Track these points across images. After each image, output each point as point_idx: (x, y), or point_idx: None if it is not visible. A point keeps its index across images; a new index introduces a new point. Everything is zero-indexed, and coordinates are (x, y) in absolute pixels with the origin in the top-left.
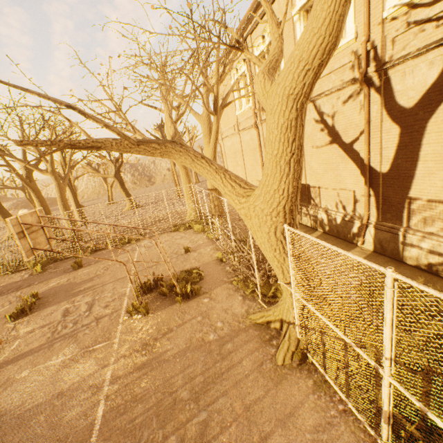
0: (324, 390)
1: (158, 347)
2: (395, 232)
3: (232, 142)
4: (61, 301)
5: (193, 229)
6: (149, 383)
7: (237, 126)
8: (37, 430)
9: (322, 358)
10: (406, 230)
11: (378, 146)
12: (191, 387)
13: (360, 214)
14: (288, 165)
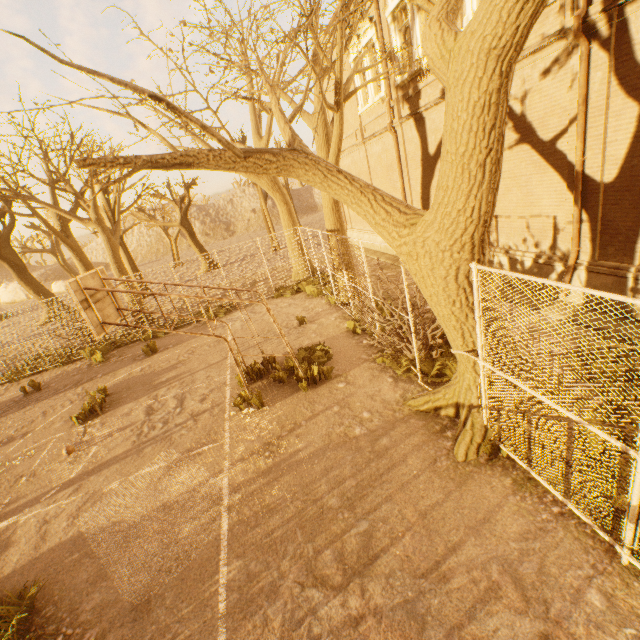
0: (530, 490)
1: (286, 447)
2: (621, 275)
3: (352, 159)
4: (139, 396)
5: (304, 293)
6: (283, 491)
7: (361, 132)
8: (148, 549)
9: (526, 448)
10: (639, 270)
11: (601, 140)
12: (340, 493)
13: (564, 251)
14: (481, 169)
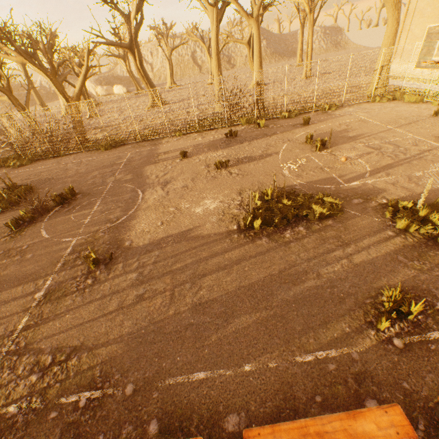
0: None
1: None
2: None
3: None
4: (345, 142)
5: (398, 101)
6: None
7: None
8: None
9: None
10: None
11: None
12: None
13: None
14: None
